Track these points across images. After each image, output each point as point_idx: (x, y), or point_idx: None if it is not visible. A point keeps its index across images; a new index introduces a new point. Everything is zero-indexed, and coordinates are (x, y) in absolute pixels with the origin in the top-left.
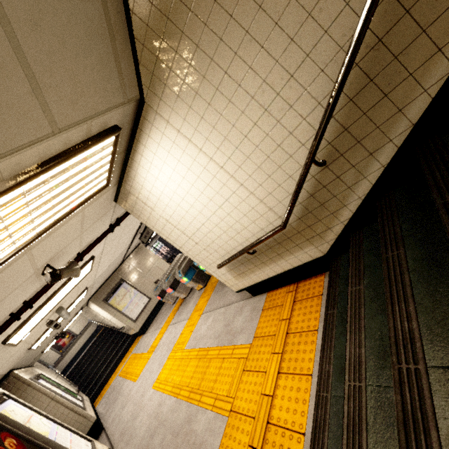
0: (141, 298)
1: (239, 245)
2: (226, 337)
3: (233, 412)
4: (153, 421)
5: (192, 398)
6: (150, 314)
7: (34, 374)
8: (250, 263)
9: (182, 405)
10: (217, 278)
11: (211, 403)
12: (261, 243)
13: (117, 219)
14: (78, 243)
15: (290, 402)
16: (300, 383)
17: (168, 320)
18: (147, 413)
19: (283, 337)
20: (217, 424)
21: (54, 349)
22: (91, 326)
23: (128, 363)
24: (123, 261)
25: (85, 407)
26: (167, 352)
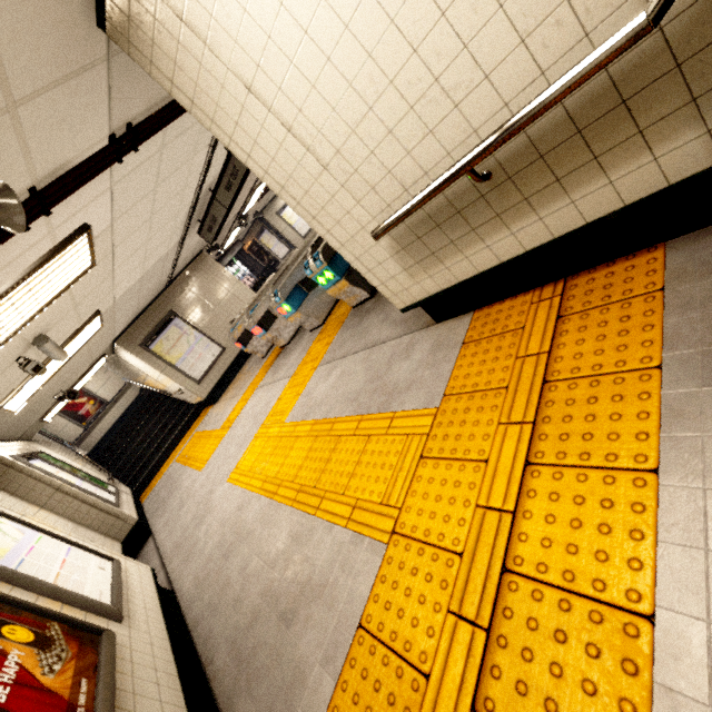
0: (208, 347)
1: (446, 156)
2: (373, 400)
3: (399, 535)
4: (229, 534)
5: (302, 501)
6: (225, 374)
7: (28, 451)
8: (459, 221)
9: (283, 513)
10: (365, 275)
11: (344, 513)
12: (531, 123)
13: (129, 128)
14: (16, 146)
15: (578, 531)
16: (612, 489)
17: (255, 381)
18: (219, 519)
19: (535, 389)
20: (359, 555)
21: (72, 421)
22: (130, 390)
23: (190, 445)
24: (173, 280)
25: (120, 503)
26: (253, 428)
